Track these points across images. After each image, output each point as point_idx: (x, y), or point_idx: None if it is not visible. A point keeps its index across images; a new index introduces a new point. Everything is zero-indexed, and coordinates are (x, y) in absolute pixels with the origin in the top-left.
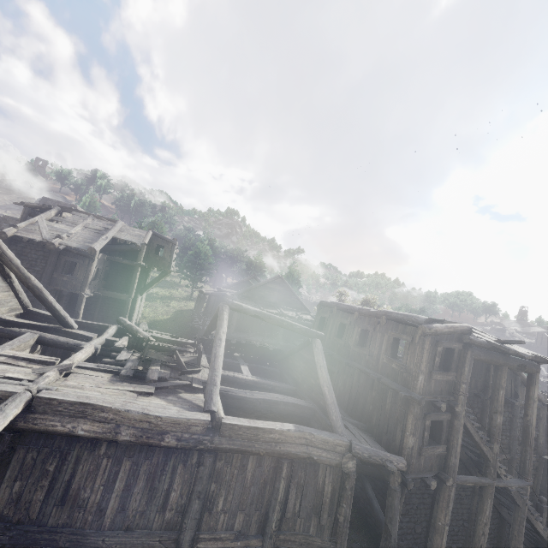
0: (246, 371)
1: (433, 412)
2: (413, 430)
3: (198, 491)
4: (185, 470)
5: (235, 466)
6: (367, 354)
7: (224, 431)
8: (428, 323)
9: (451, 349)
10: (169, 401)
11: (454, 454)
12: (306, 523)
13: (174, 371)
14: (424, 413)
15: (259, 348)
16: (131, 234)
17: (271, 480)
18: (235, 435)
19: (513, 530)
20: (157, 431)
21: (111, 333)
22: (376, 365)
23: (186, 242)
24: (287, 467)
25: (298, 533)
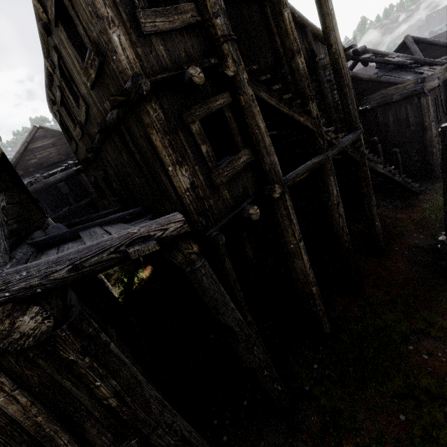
0: None
1: (197, 105)
2: (174, 155)
3: None
4: None
5: None
6: (84, 105)
7: None
8: None
9: None
10: None
11: (264, 151)
12: None
13: None
14: (178, 115)
15: None
16: None
17: None
18: None
19: (362, 189)
20: None
21: None
22: (97, 109)
23: None
24: None
25: None
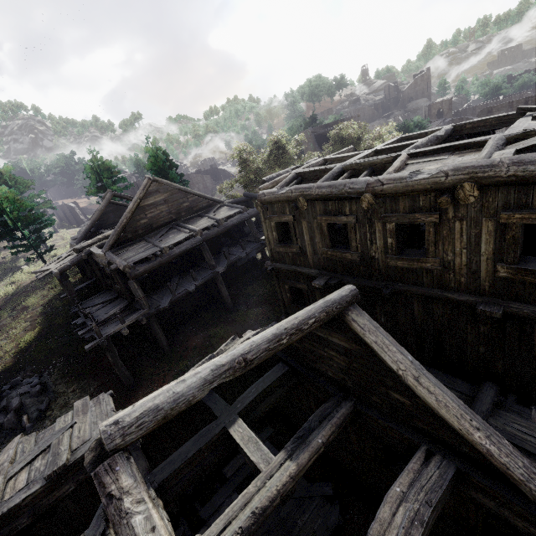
0: (253, 448)
1: None
2: None
3: None
4: None
5: None
6: (438, 267)
7: None
8: None
9: None
10: None
11: None
12: None
13: None
14: None
15: None
16: None
17: None
18: None
19: None
20: None
21: None
22: (472, 283)
23: None
24: None
25: None
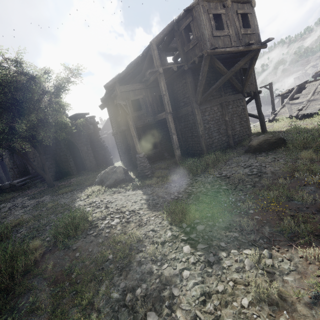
0: None
1: None
2: None
3: None
4: None
5: None
6: None
7: None
8: None
9: None
10: None
11: None
12: None
13: None
14: None
15: None
16: None
17: None
18: None
19: None
20: None
21: None
22: None
23: None
24: None
25: None
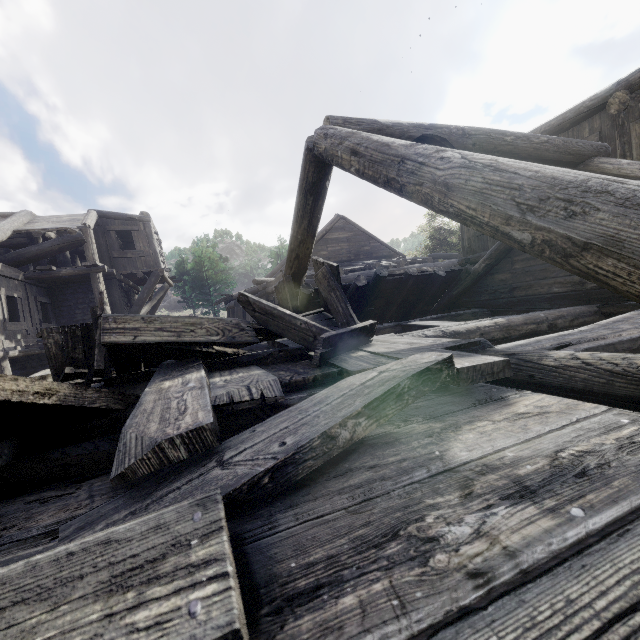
0: (440, 323)
1: None
2: None
3: None
4: None
5: None
6: None
7: None
8: None
9: None
10: None
11: None
12: None
13: (275, 366)
14: None
15: (410, 286)
16: (54, 222)
17: None
18: None
19: None
20: None
21: None
22: None
23: (179, 265)
24: None
25: None
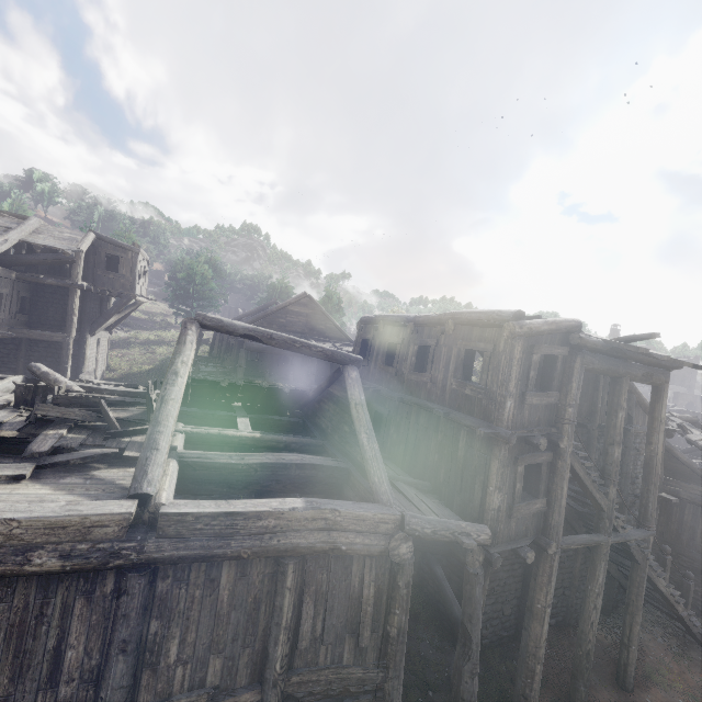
0: (244, 425)
1: (528, 453)
2: (500, 482)
3: (120, 640)
4: (90, 608)
5: (196, 583)
6: (428, 380)
7: (166, 527)
8: (518, 318)
9: (552, 358)
10: (60, 486)
11: (557, 509)
12: (337, 649)
13: (97, 434)
14: (514, 456)
15: (268, 390)
16: (56, 237)
17: (267, 596)
18: (188, 532)
19: (630, 594)
20: (12, 547)
21: (5, 387)
22: (441, 395)
23: (176, 265)
24: (294, 570)
25: (323, 667)
